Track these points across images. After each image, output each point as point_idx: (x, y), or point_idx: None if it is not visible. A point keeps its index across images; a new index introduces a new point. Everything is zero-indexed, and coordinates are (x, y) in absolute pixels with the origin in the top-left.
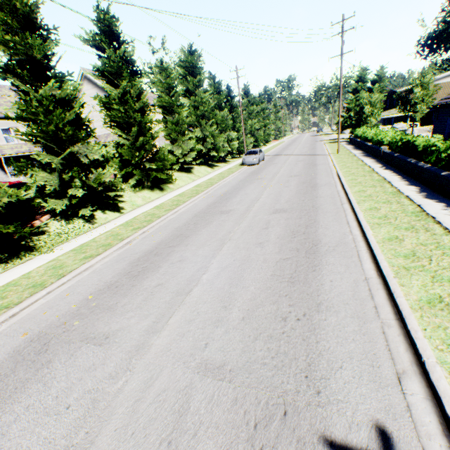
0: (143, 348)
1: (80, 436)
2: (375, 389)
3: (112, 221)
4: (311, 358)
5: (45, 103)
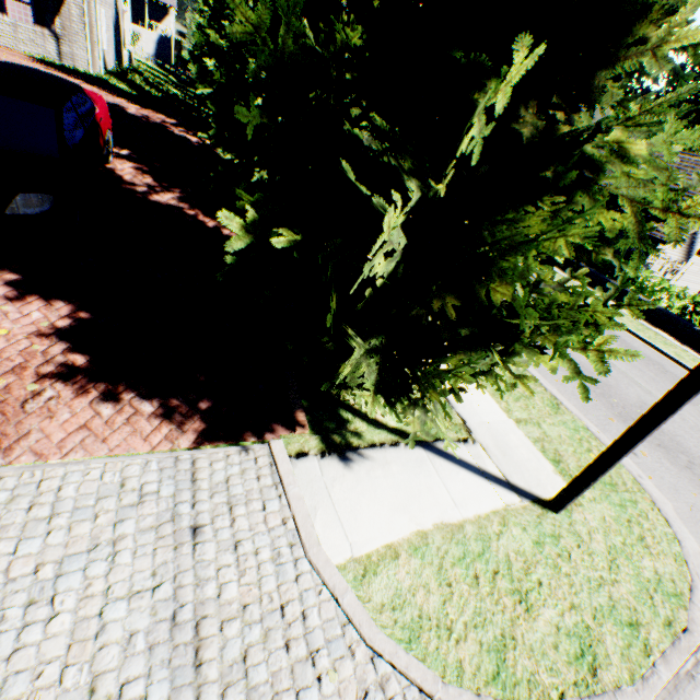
0: None
1: None
2: None
3: None
4: None
5: None
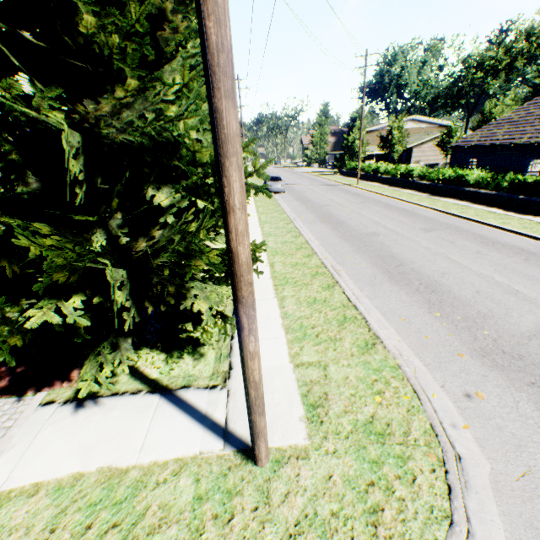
0: None
1: None
2: None
3: None
4: None
5: None
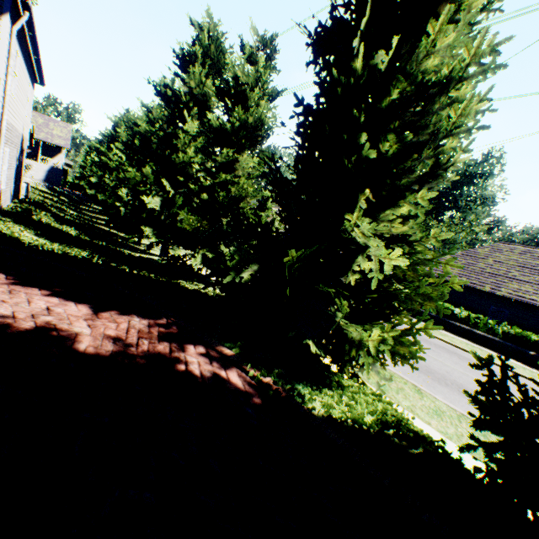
0: None
1: None
2: None
3: None
4: None
5: None
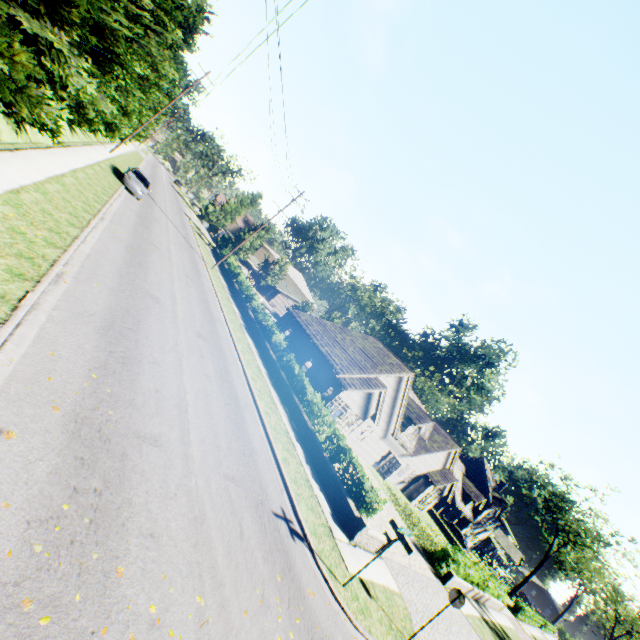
0: (189, 457)
1: (197, 511)
2: (278, 495)
3: None
4: (260, 479)
5: None
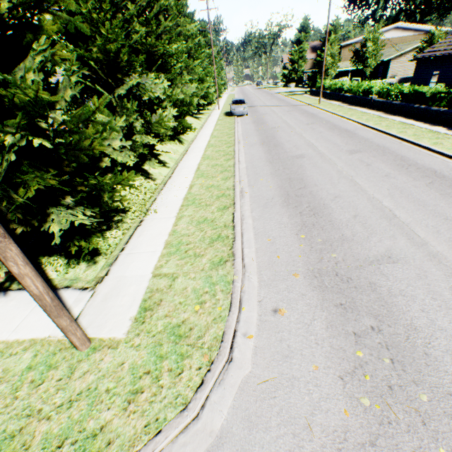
0: (436, 255)
1: None
2: None
3: (173, 175)
4: None
5: (104, 6)
